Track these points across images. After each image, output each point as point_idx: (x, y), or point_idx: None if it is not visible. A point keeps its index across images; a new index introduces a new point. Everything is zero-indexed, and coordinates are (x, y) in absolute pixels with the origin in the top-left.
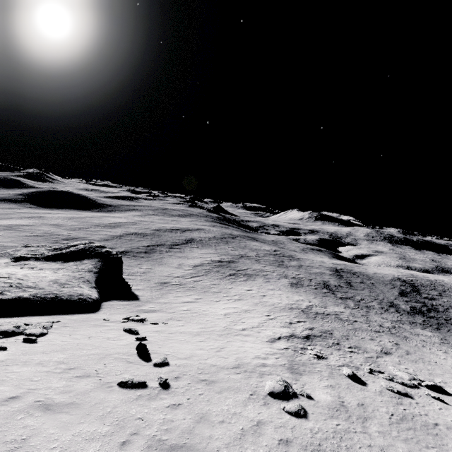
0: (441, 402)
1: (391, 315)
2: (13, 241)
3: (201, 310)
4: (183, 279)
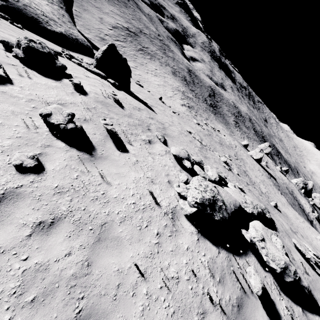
0: (220, 134)
1: (205, 104)
2: None
3: (146, 78)
4: (113, 40)
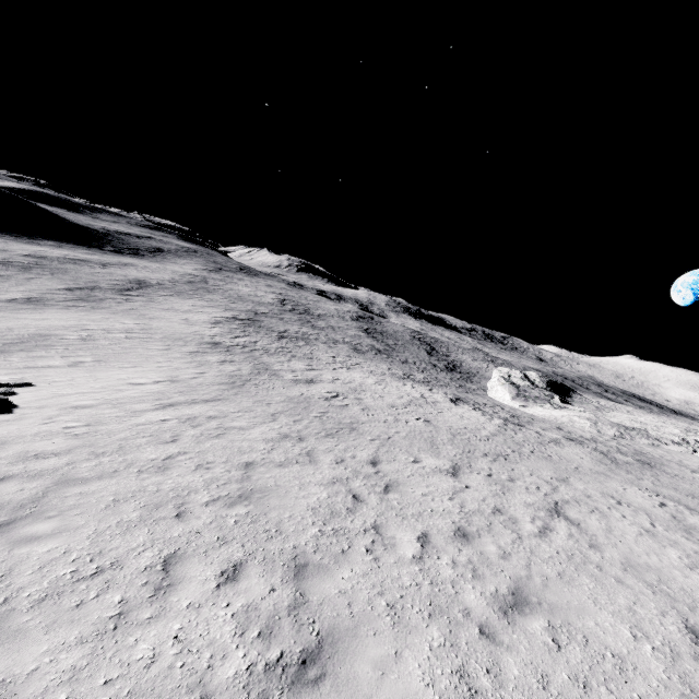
0: None
1: None
2: (397, 367)
3: None
4: None
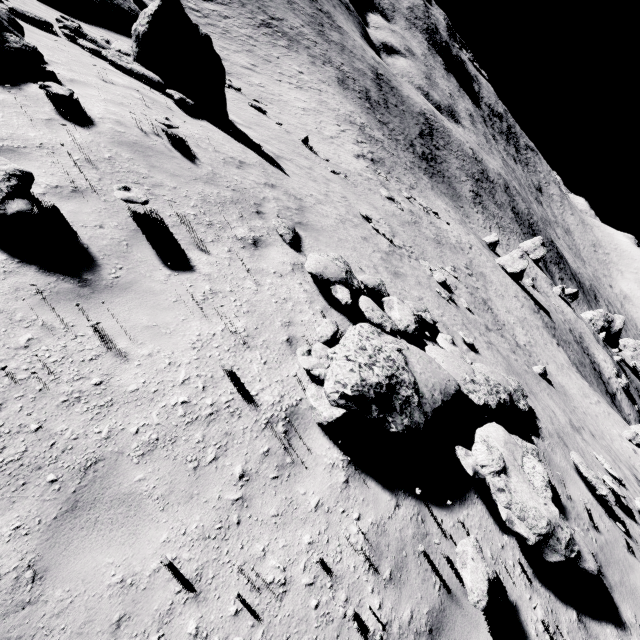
0: (439, 221)
1: (410, 155)
2: None
3: (276, 93)
4: None
